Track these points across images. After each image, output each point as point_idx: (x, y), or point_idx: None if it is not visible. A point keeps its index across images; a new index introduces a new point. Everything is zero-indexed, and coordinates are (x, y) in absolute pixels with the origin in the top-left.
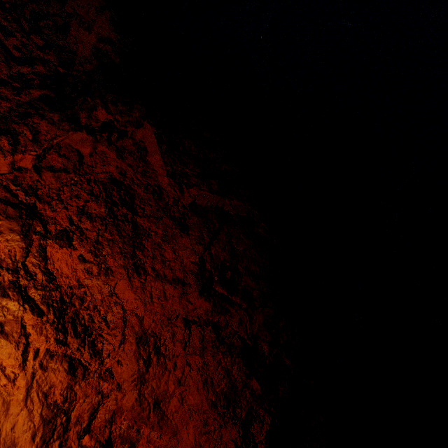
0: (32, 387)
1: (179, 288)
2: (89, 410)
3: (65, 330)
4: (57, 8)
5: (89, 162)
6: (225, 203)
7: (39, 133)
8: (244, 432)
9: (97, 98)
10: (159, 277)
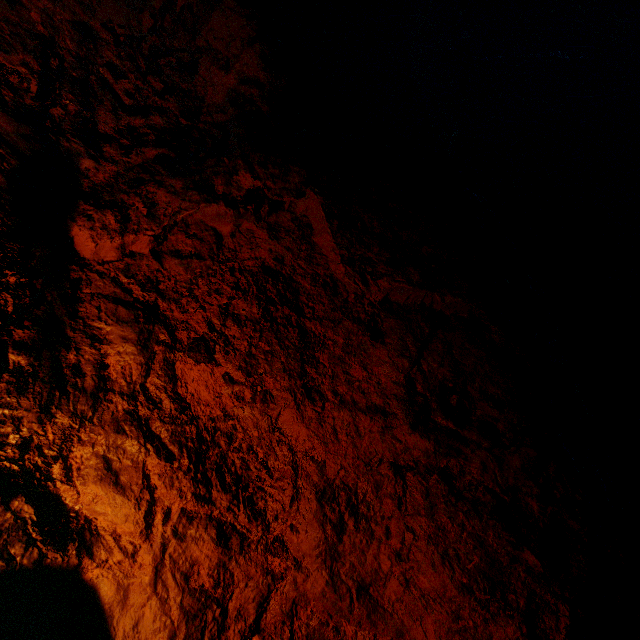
0: (163, 565)
1: (379, 420)
2: (255, 599)
3: (207, 480)
4: (184, 41)
5: (230, 244)
6: (434, 299)
7: (156, 206)
8: (529, 629)
9: (238, 158)
10: (346, 404)
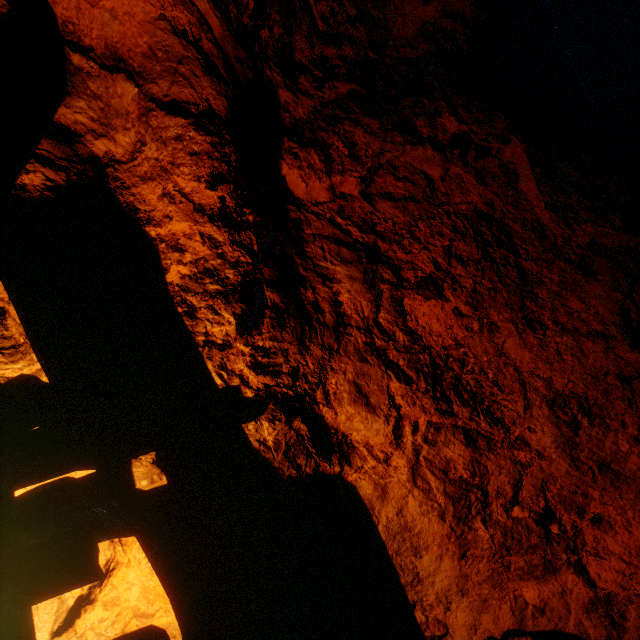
0: (419, 465)
1: (601, 342)
2: (509, 482)
3: (447, 398)
4: None
5: (442, 188)
6: (637, 242)
7: (356, 146)
8: None
9: (440, 100)
10: (568, 331)
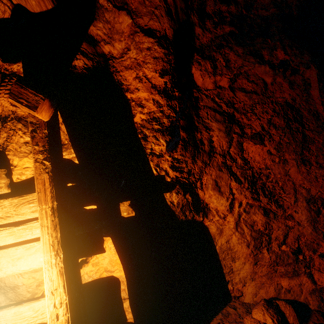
0: (240, 222)
1: None
2: (282, 234)
3: (257, 192)
4: None
5: (271, 88)
6: None
7: (229, 61)
8: None
9: (277, 41)
10: (322, 167)
